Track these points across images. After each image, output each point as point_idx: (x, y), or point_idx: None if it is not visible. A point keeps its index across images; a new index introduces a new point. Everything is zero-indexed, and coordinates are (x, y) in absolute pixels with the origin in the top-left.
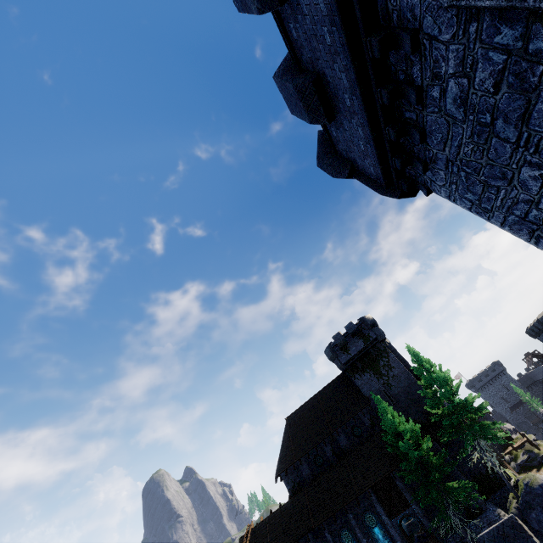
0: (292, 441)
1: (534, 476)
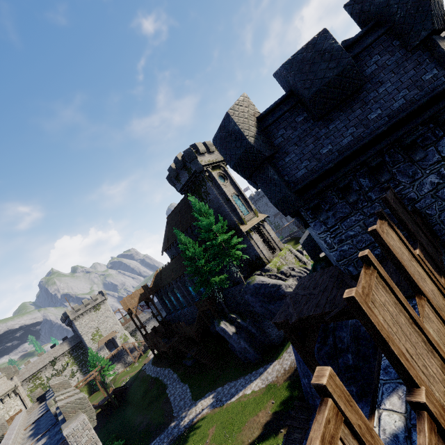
0: (168, 234)
1: (254, 278)
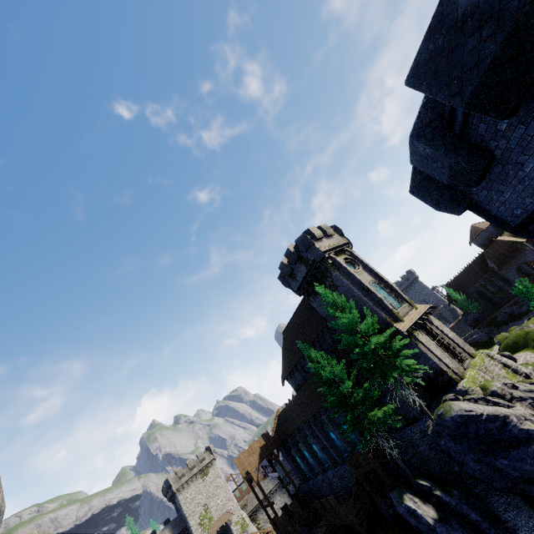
0: (287, 354)
1: (449, 406)
